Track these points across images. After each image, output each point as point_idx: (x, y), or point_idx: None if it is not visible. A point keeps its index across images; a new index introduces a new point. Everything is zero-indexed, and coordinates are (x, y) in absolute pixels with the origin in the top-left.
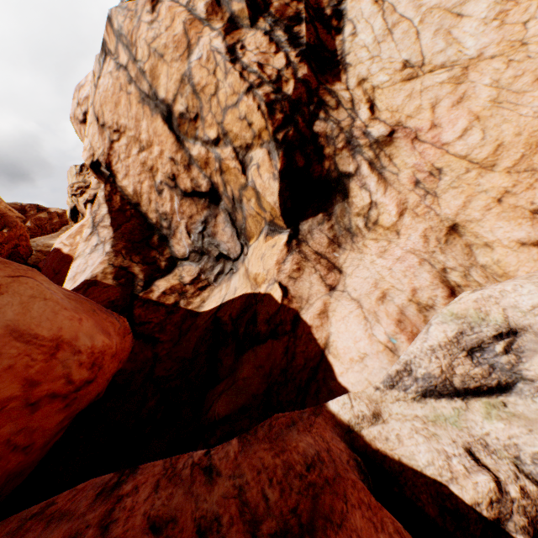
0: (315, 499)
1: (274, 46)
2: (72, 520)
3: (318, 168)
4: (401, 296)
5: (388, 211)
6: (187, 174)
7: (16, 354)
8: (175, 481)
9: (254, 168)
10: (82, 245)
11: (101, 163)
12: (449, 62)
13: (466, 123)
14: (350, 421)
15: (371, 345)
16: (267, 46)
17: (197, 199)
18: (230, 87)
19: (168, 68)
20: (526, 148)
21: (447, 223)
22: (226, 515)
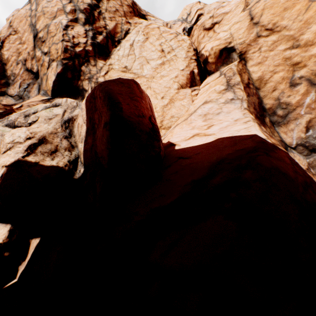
0: None
1: (85, 35)
2: None
3: (76, 82)
4: None
5: None
6: (31, 61)
7: None
8: None
9: (51, 69)
10: None
11: (0, 40)
12: (137, 73)
13: None
14: None
15: None
16: (83, 34)
17: (30, 74)
18: (59, 37)
19: (44, 19)
20: None
21: None
22: None
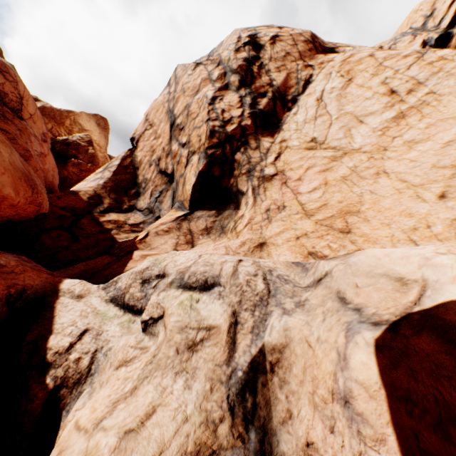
0: None
1: (240, 104)
2: None
3: (227, 181)
4: None
5: (244, 222)
6: (165, 159)
7: None
8: None
9: (190, 166)
10: (92, 176)
11: (135, 139)
12: (339, 147)
13: (318, 184)
14: (63, 289)
15: None
16: (236, 103)
17: (164, 176)
18: (202, 117)
19: (184, 99)
20: (338, 212)
21: (262, 240)
22: None
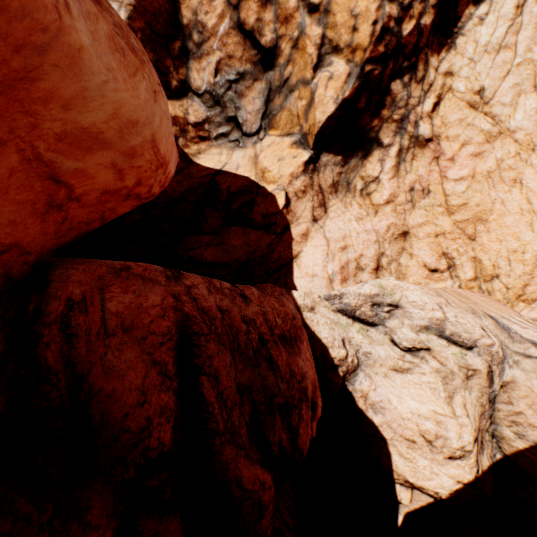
0: (296, 331)
1: None
2: (164, 286)
3: (367, 120)
4: (353, 254)
5: (382, 194)
6: (258, 8)
7: (148, 160)
8: (221, 293)
9: (326, 75)
10: None
11: None
12: (498, 118)
13: (466, 174)
14: (300, 305)
15: (322, 271)
16: None
17: (249, 45)
18: None
19: None
20: (473, 217)
21: (405, 228)
22: (258, 320)
